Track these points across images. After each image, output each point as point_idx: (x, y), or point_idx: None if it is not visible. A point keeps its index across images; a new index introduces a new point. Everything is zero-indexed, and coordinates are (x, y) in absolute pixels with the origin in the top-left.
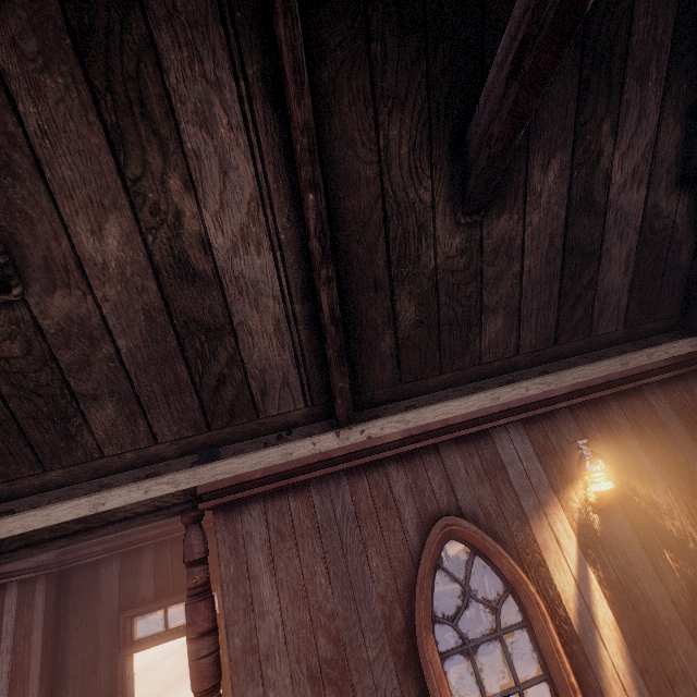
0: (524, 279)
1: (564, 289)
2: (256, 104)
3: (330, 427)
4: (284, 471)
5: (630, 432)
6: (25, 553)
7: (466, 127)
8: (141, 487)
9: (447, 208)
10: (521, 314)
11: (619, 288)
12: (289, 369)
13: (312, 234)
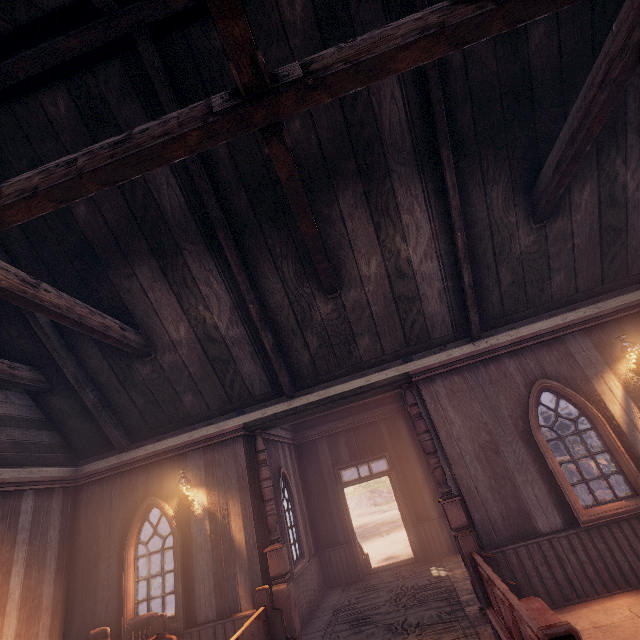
0: (575, 250)
1: (604, 251)
2: (431, 200)
3: (466, 342)
4: (449, 363)
5: None
6: (340, 402)
7: (532, 183)
8: (383, 373)
9: (524, 223)
10: (575, 270)
11: None
12: (444, 314)
13: (459, 250)
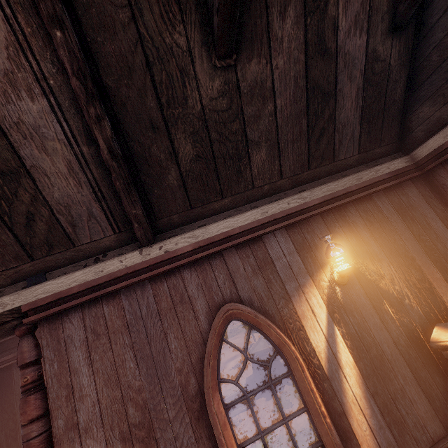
0: (278, 116)
1: (311, 123)
2: None
3: (138, 247)
4: (97, 285)
5: (364, 227)
6: None
7: None
8: None
9: (202, 53)
10: (279, 146)
11: (352, 121)
12: (91, 204)
13: (70, 73)
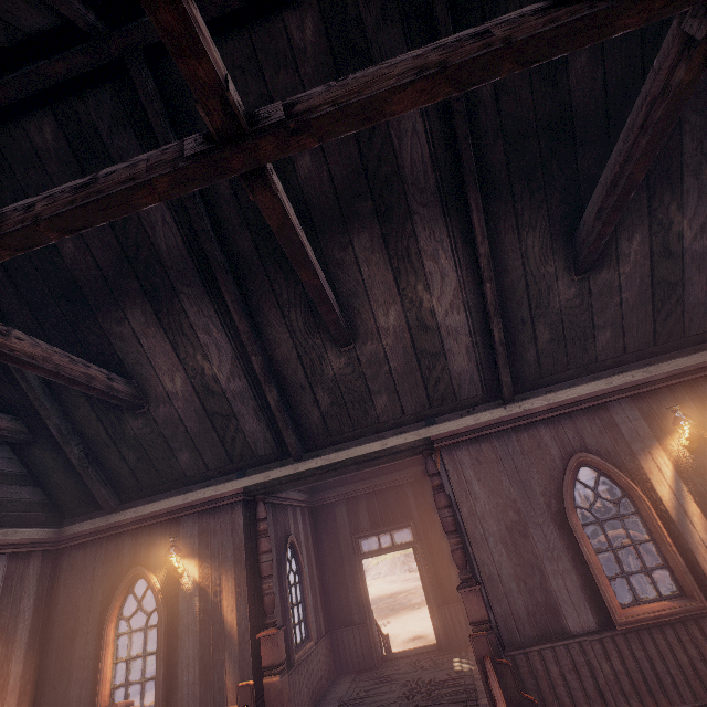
0: (623, 306)
1: (656, 308)
2: (458, 245)
3: (498, 405)
4: (476, 428)
5: None
6: (352, 468)
7: (573, 230)
8: (402, 437)
9: (564, 274)
10: (624, 327)
11: (704, 302)
12: (473, 372)
13: (488, 303)
